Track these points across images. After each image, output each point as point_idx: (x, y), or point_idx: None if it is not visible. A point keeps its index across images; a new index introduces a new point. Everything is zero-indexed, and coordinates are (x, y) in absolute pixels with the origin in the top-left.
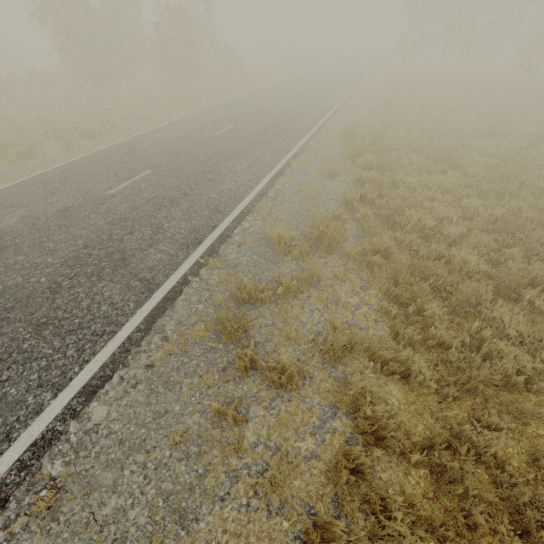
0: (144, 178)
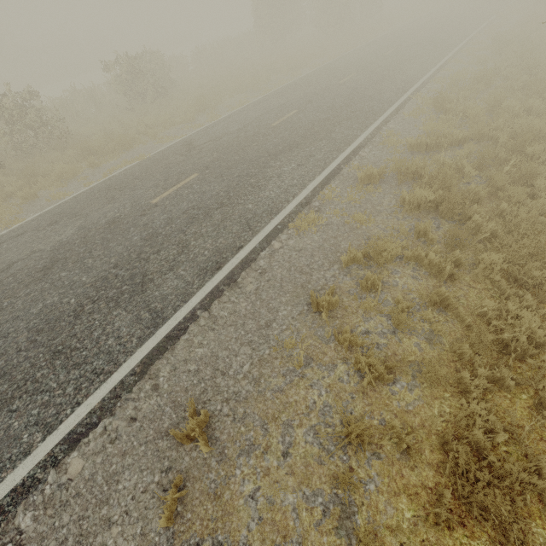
0: (355, 76)
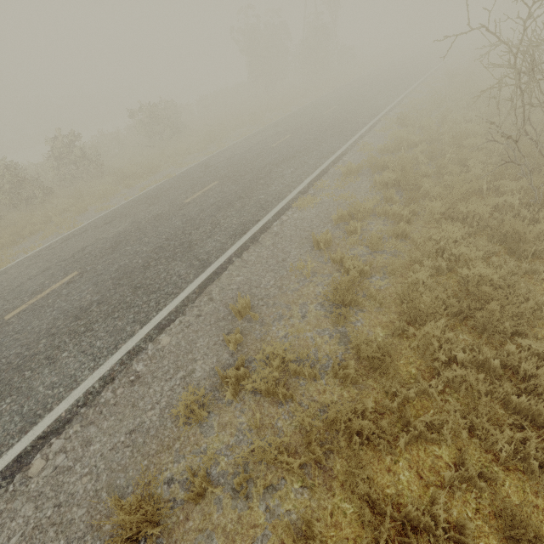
0: (336, 108)
